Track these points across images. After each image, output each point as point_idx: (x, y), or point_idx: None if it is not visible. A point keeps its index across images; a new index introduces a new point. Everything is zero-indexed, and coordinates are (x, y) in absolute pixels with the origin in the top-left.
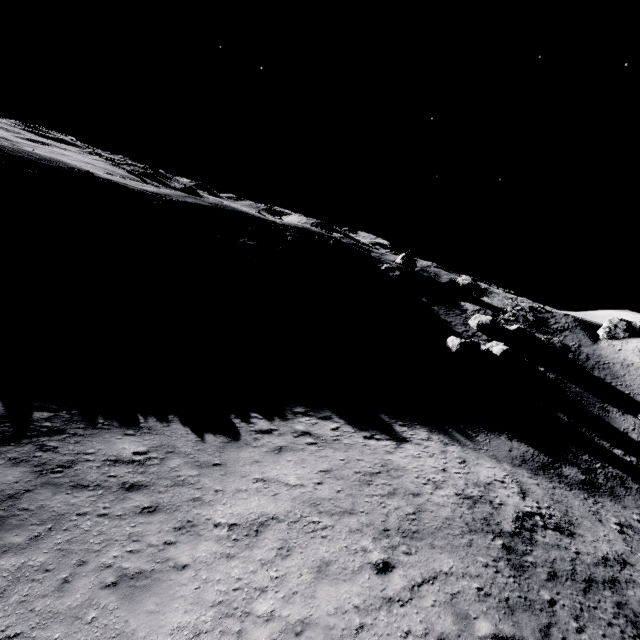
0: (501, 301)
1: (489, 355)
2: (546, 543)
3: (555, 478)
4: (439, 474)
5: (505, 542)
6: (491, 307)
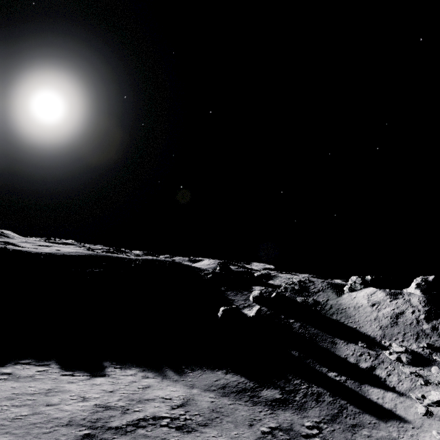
0: (281, 281)
1: (249, 316)
2: (143, 434)
3: (245, 398)
4: (101, 394)
5: (93, 432)
6: (272, 286)
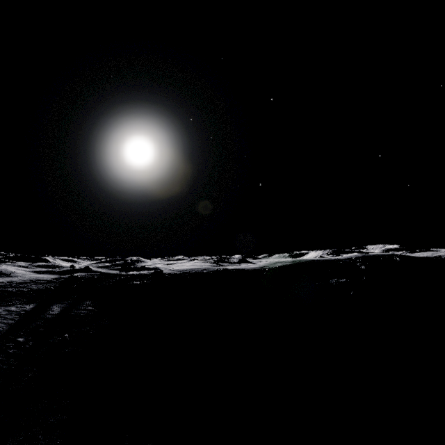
0: None
1: None
2: None
3: None
4: None
5: None
6: None
